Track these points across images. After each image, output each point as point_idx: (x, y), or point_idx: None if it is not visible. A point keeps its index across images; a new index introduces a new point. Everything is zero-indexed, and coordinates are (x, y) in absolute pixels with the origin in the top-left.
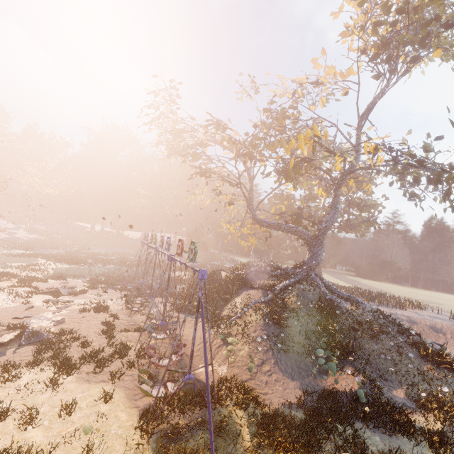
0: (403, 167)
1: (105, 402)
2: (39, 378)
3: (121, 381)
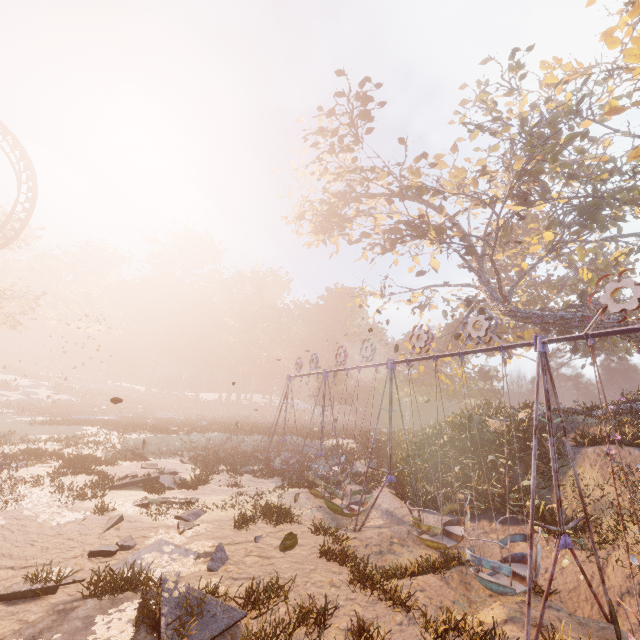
0: None
1: None
2: None
3: None
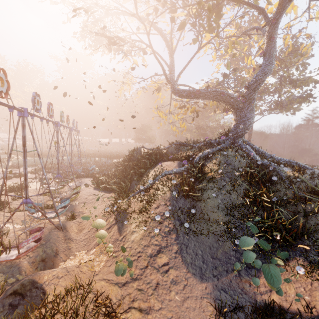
0: None
1: None
2: None
3: None
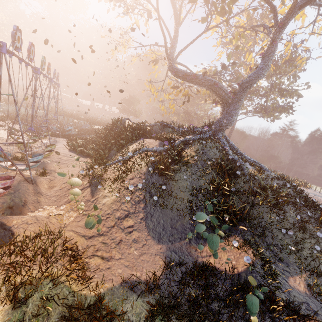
0: None
1: None
2: None
3: None
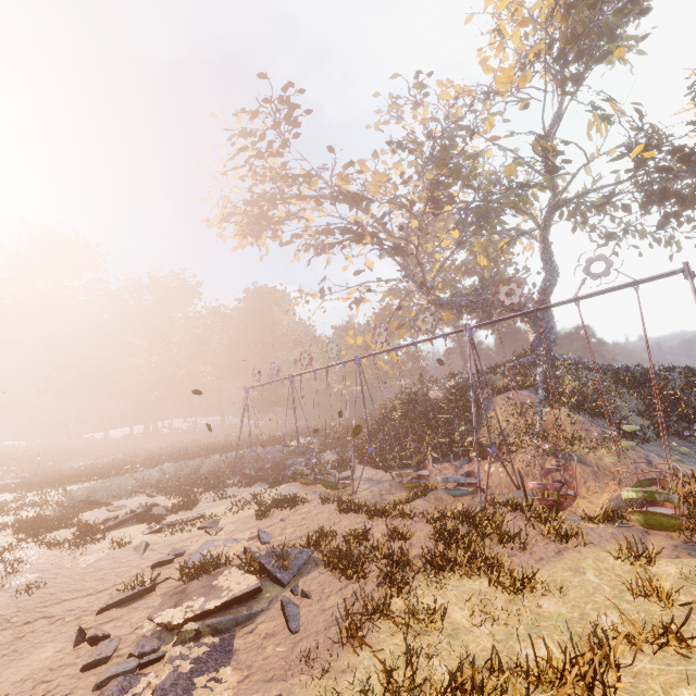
0: (609, 195)
1: (652, 562)
2: (462, 595)
3: (585, 538)
